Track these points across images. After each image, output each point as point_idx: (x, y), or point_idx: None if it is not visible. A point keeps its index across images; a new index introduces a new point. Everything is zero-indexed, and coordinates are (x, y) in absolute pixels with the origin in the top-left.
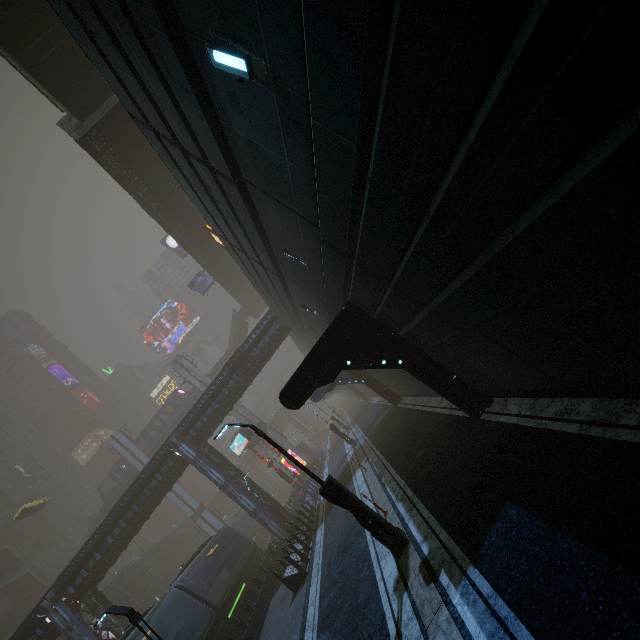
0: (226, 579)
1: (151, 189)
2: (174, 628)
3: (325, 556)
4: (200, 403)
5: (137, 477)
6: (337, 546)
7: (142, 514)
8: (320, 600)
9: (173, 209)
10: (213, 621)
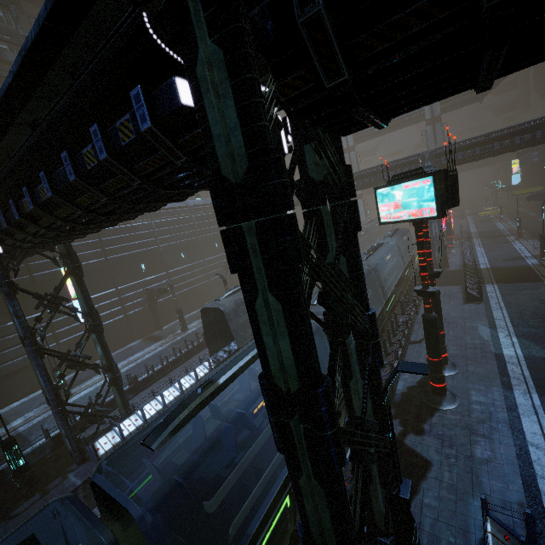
0: (405, 257)
1: None
2: (393, 261)
3: (510, 306)
4: (468, 141)
5: (387, 162)
6: (530, 311)
7: (371, 185)
8: (513, 324)
9: None
10: (402, 272)
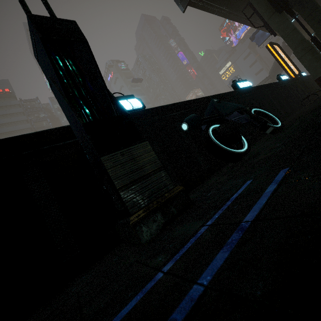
0: None
1: (231, 5)
2: None
3: None
4: None
5: None
6: None
7: None
8: None
9: (247, 8)
10: None
